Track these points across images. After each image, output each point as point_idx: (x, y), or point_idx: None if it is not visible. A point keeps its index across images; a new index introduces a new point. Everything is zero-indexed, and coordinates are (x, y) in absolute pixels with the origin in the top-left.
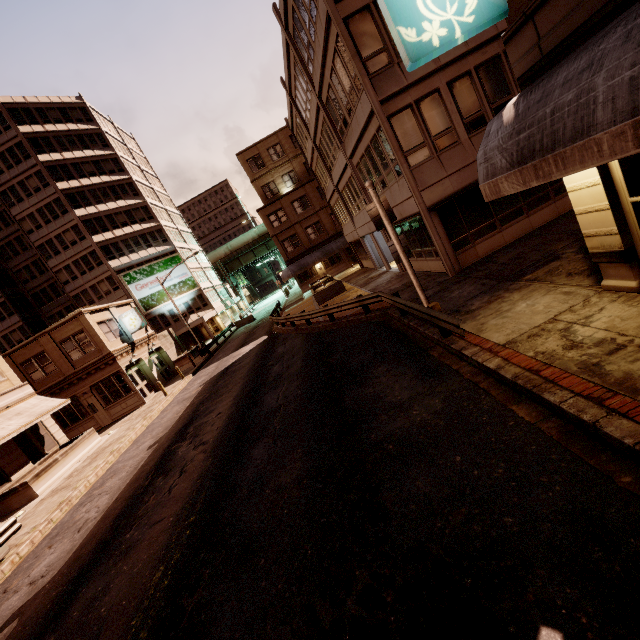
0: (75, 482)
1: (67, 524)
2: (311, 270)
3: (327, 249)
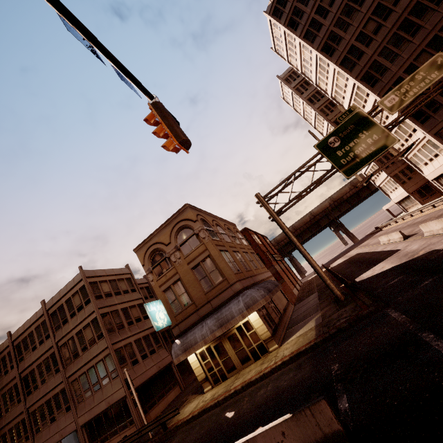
0: None
1: None
2: None
3: None
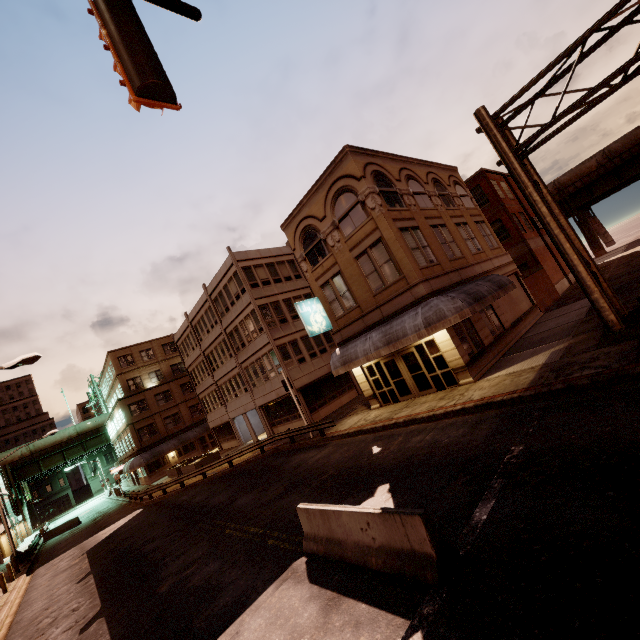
0: None
1: (35, 632)
2: (163, 458)
3: (184, 437)
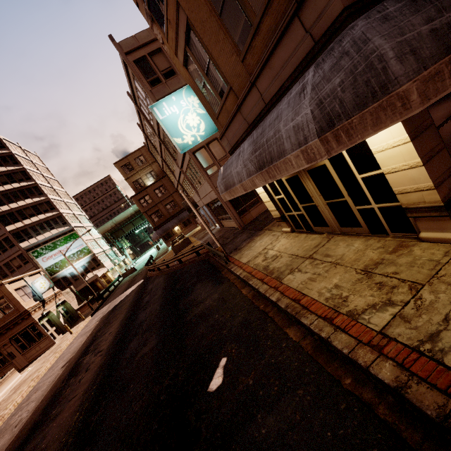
0: (5, 406)
1: (4, 428)
2: (172, 231)
3: (181, 217)
